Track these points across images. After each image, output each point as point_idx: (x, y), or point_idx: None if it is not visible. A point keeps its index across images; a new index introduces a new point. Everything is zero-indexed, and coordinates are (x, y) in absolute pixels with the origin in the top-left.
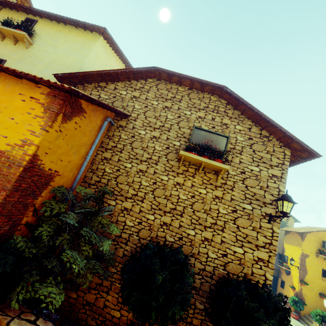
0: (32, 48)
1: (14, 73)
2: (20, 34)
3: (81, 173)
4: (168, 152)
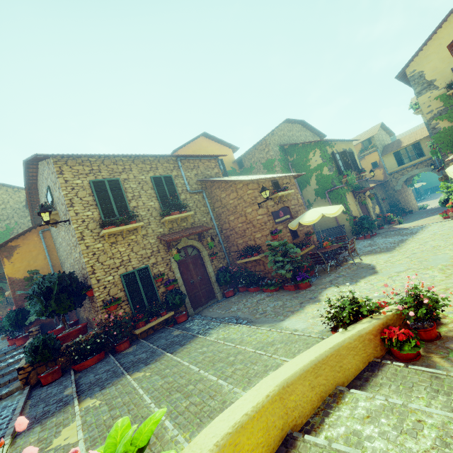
0: None
1: None
2: None
3: (51, 266)
4: None
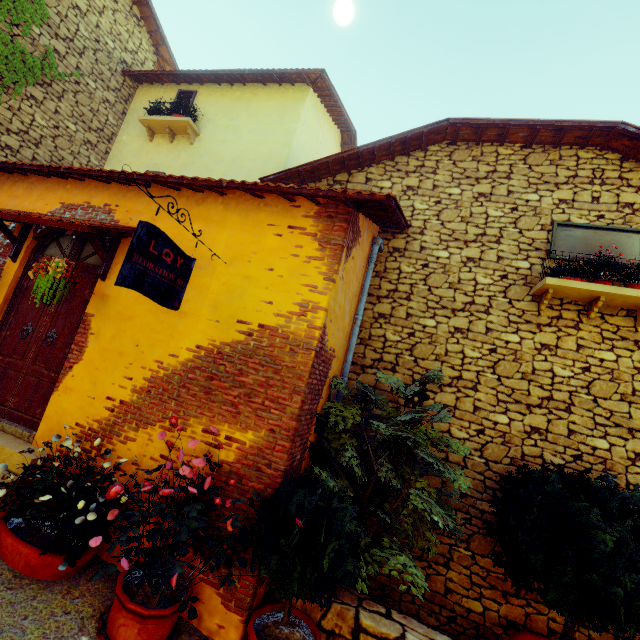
0: (199, 142)
1: (276, 191)
2: (180, 123)
3: (353, 349)
4: (508, 285)
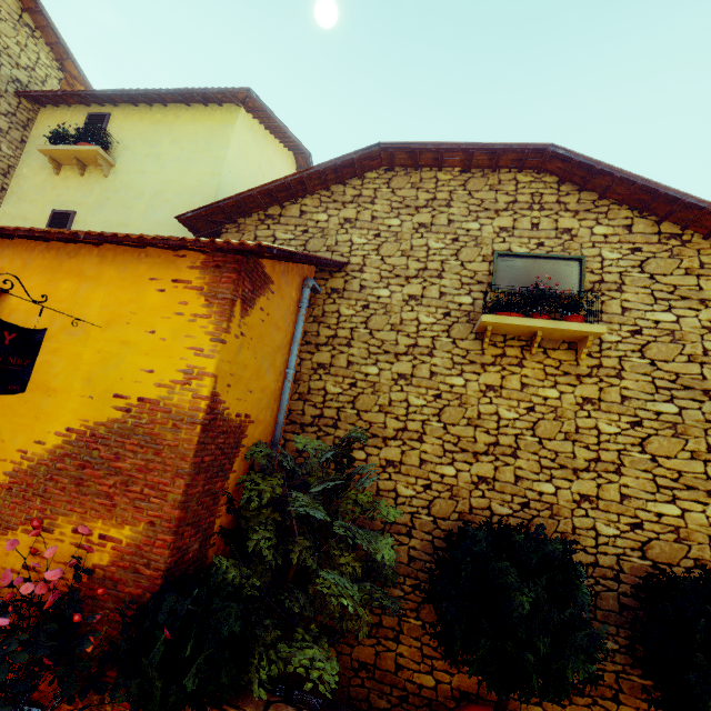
0: (115, 174)
1: (140, 243)
2: (88, 153)
3: (284, 408)
4: (451, 323)
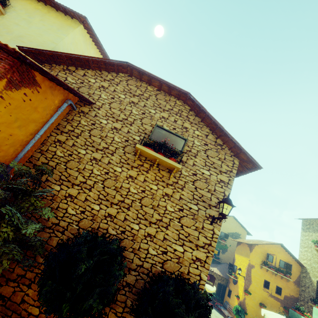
0: (2, 18)
1: None
2: None
3: (25, 151)
4: (127, 145)
